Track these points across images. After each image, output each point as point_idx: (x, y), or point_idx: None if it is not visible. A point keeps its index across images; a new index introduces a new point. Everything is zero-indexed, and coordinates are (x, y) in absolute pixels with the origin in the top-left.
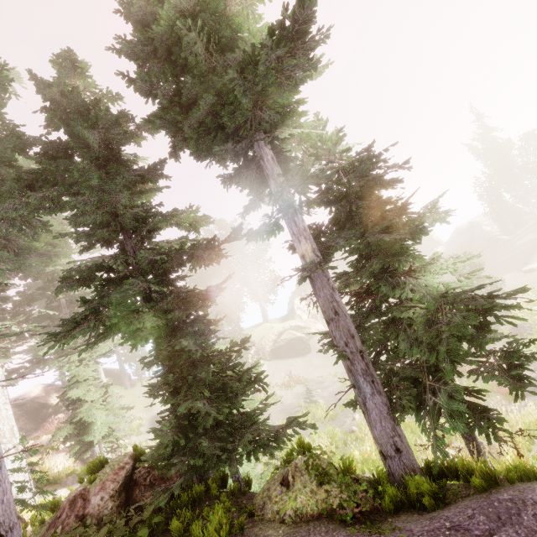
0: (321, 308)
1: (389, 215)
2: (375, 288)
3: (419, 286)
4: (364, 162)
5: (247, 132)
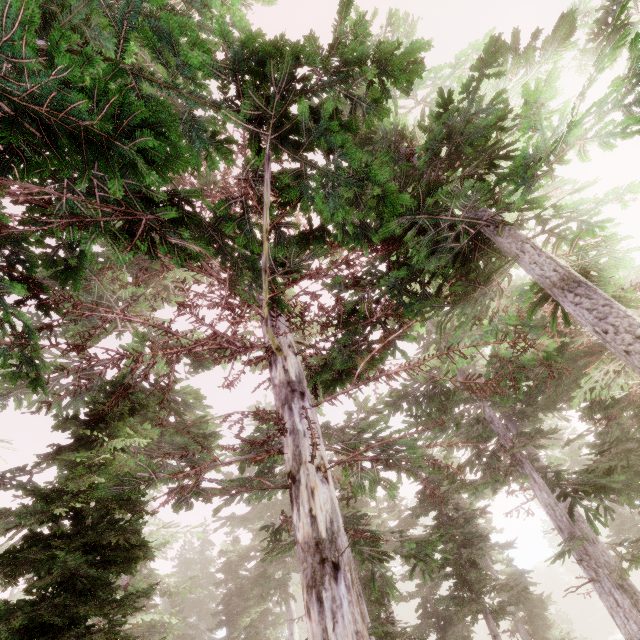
0: (522, 637)
1: (536, 599)
2: (537, 632)
3: (554, 634)
4: (521, 572)
5: (488, 557)
